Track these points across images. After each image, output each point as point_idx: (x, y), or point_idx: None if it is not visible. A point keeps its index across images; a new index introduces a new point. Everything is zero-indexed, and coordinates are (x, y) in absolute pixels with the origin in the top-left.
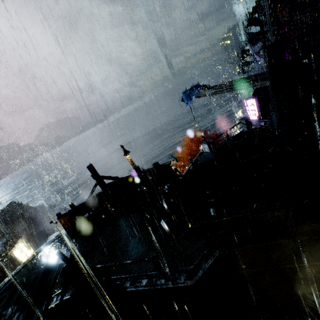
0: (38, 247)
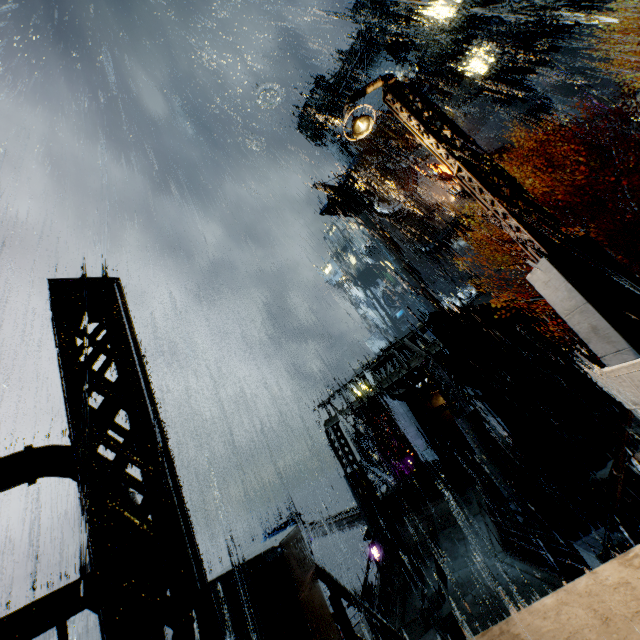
0: None
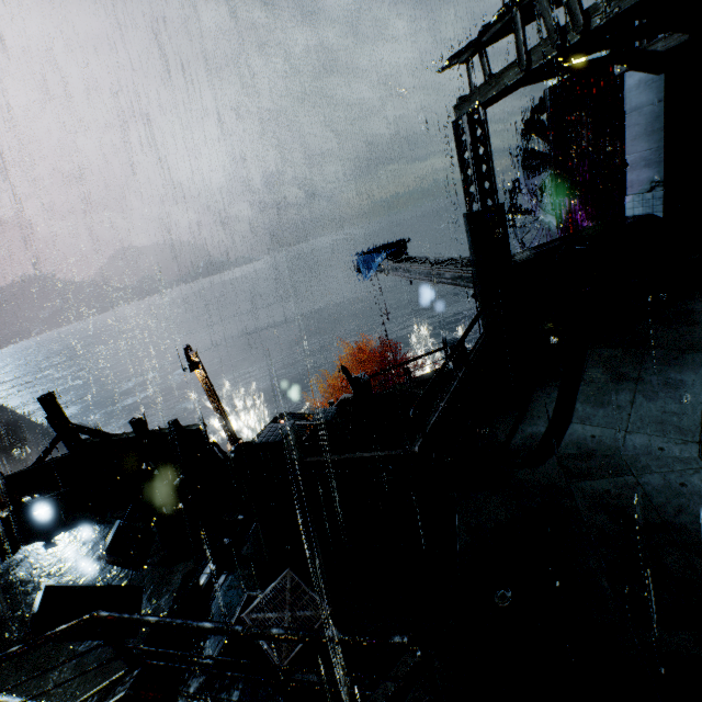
0: None
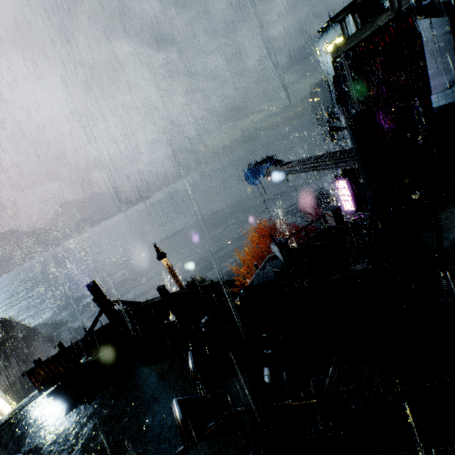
0: (23, 398)
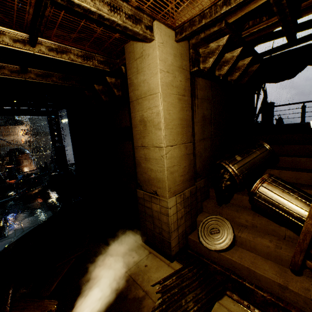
0: None
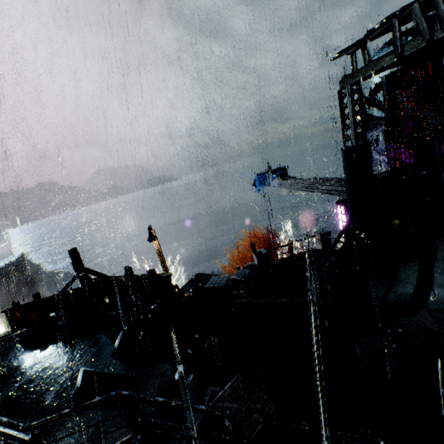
0: None
